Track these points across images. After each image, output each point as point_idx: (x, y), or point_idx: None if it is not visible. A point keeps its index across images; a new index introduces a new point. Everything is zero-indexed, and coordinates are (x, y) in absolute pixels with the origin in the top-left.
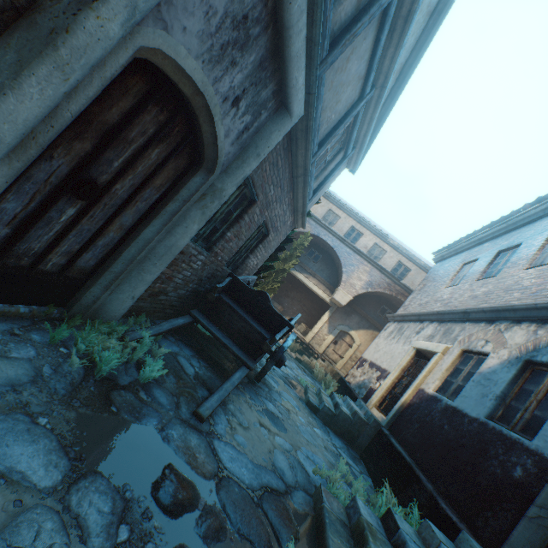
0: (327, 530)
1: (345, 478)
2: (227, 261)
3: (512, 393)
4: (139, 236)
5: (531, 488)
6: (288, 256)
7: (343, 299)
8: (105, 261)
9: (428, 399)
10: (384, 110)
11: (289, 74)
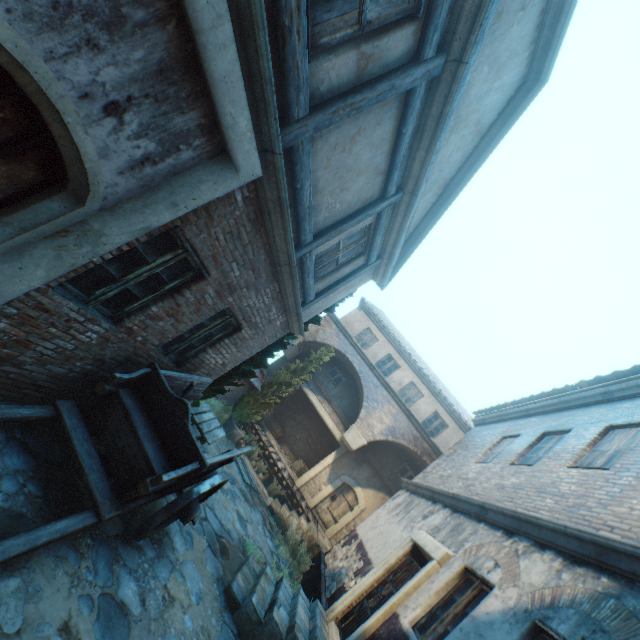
0: None
1: None
2: (158, 346)
3: None
4: None
5: None
6: (300, 368)
7: (355, 441)
8: None
9: (398, 637)
10: (424, 226)
11: (219, 104)
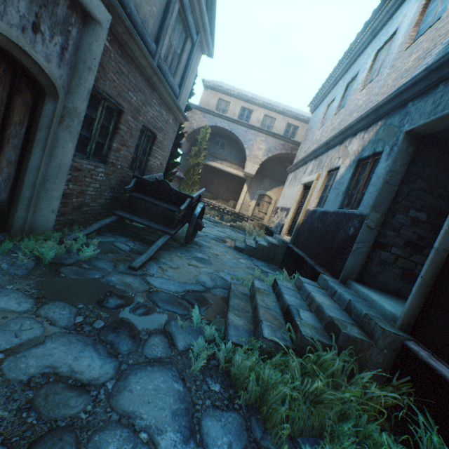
0: (230, 298)
1: (260, 278)
2: (128, 168)
3: (352, 186)
4: (29, 166)
5: (356, 236)
6: (197, 151)
7: (252, 170)
8: (15, 192)
9: (311, 214)
10: None
11: None
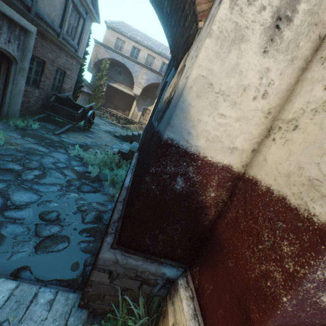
0: (94, 146)
1: None
2: (51, 90)
3: None
4: (8, 90)
5: None
6: (101, 76)
7: (138, 92)
8: (3, 100)
9: None
10: None
11: (21, 24)
